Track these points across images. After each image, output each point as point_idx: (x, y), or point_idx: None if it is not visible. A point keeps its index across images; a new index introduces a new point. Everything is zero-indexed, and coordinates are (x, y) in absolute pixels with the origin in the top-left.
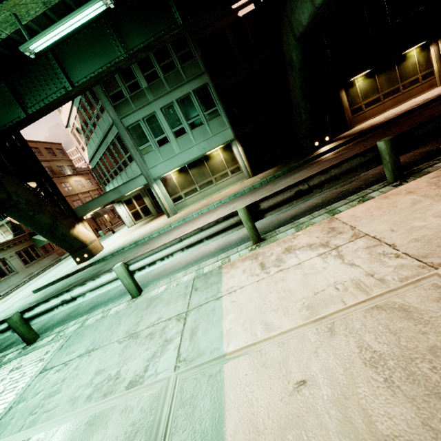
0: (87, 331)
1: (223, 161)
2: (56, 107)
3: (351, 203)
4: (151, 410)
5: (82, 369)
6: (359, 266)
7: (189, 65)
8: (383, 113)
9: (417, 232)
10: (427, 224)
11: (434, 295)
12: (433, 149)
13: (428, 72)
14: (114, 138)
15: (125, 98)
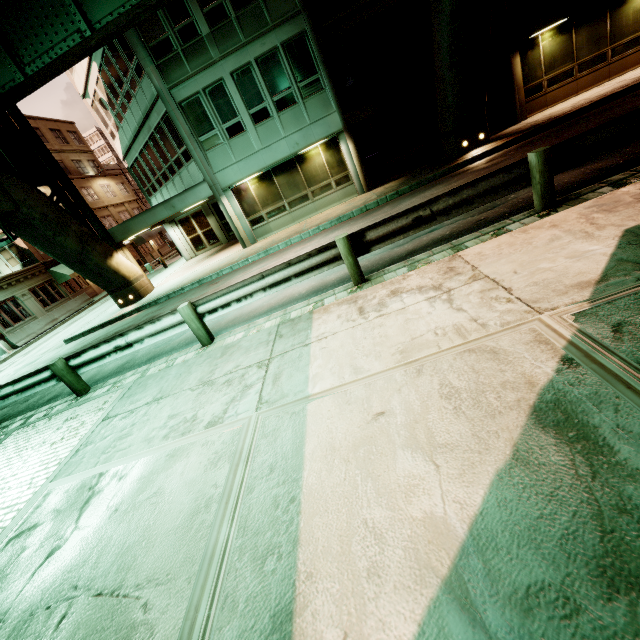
0: (150, 381)
1: (325, 165)
2: (68, 64)
3: (483, 237)
4: (234, 442)
5: (152, 415)
6: (466, 311)
7: None
8: (574, 96)
9: (539, 275)
10: (554, 266)
11: (526, 339)
12: (610, 166)
13: None
14: (161, 120)
15: (174, 52)
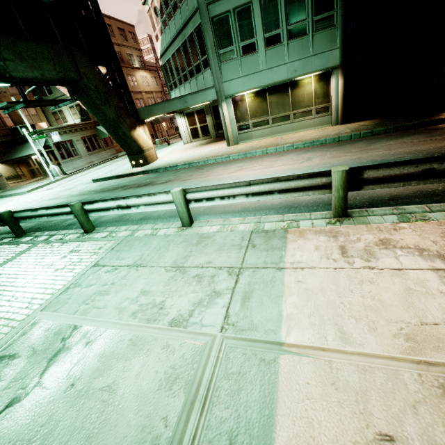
0: (136, 242)
1: (312, 94)
2: None
3: None
4: (193, 363)
5: (129, 281)
6: None
7: None
8: None
9: None
10: None
11: None
12: None
13: None
14: (194, 30)
15: None
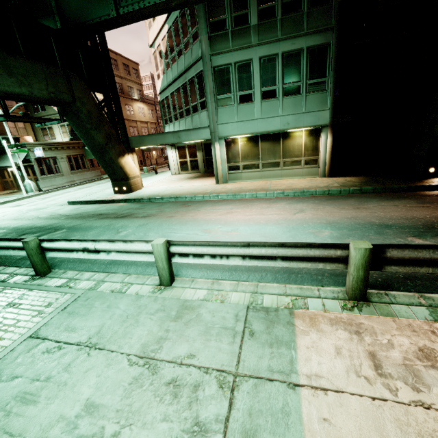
0: (98, 302)
1: (302, 146)
2: (149, 15)
3: None
4: None
5: (73, 377)
6: None
7: (319, 12)
8: None
9: None
10: None
11: None
12: None
13: None
14: (195, 75)
15: (225, 30)
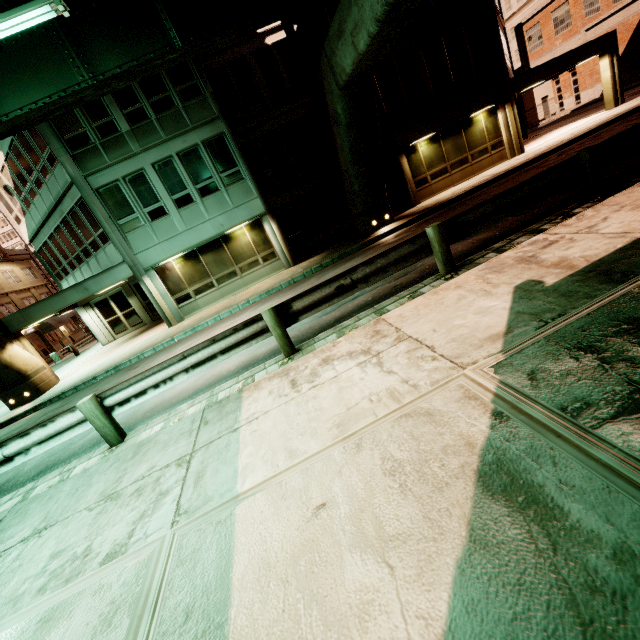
0: (34, 504)
1: (251, 244)
2: None
3: (401, 300)
4: (138, 580)
5: (28, 557)
6: (396, 373)
7: (196, 104)
8: (452, 187)
9: (456, 331)
10: (466, 322)
11: (457, 396)
12: (490, 237)
13: (497, 142)
14: (75, 205)
15: (92, 144)
